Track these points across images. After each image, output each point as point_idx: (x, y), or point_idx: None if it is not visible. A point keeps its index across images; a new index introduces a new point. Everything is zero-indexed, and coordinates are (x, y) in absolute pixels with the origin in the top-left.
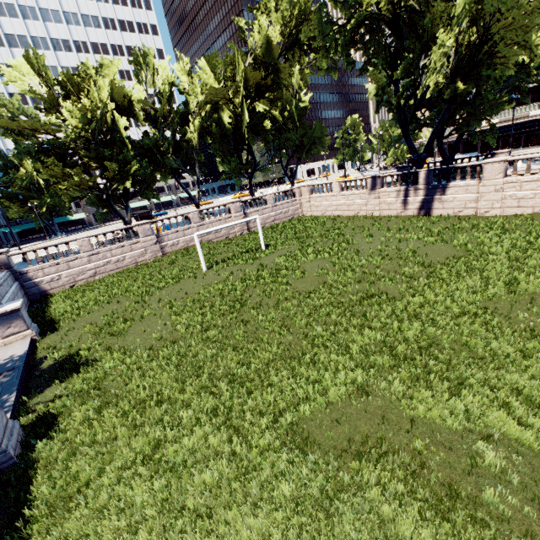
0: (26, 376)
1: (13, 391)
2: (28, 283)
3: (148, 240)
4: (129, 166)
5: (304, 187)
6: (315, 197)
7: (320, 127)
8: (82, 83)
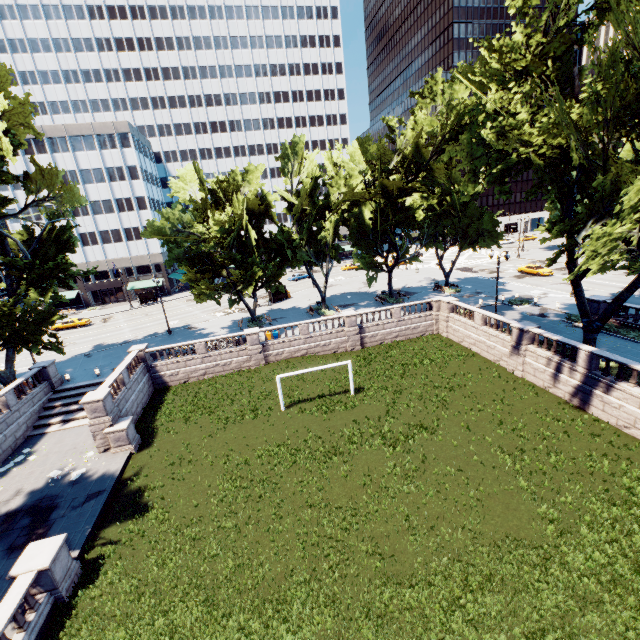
0: (110, 499)
1: (93, 519)
2: (155, 374)
3: (254, 348)
4: (253, 271)
5: (443, 303)
6: (454, 319)
7: (491, 220)
8: (229, 190)
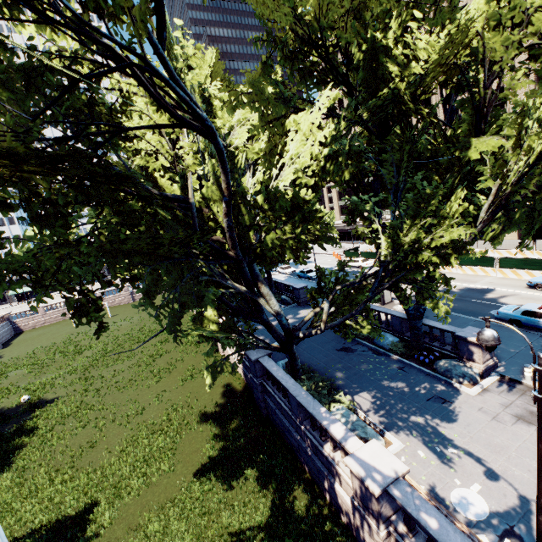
0: None
1: None
2: (16, 326)
3: None
4: None
5: None
6: None
7: None
8: None
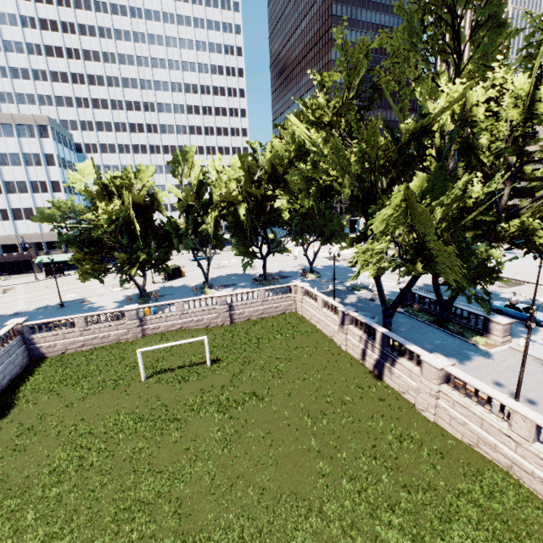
0: None
1: None
2: (32, 346)
3: (132, 323)
4: (138, 255)
5: (299, 287)
6: (306, 301)
7: (339, 223)
8: (122, 185)
